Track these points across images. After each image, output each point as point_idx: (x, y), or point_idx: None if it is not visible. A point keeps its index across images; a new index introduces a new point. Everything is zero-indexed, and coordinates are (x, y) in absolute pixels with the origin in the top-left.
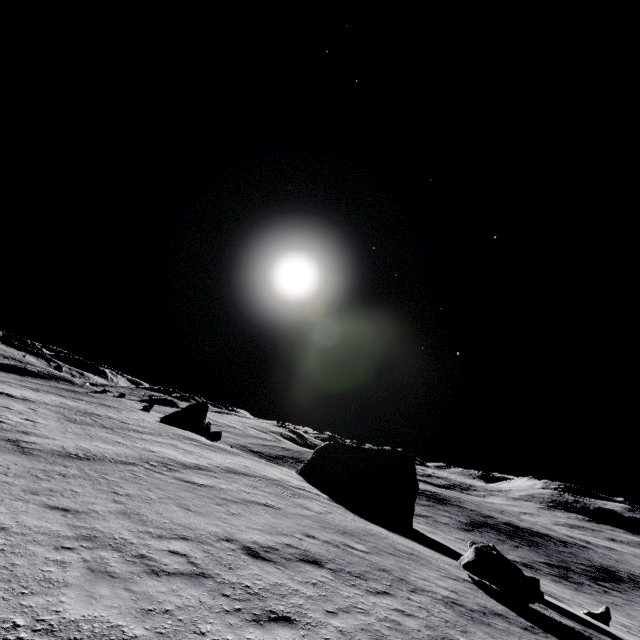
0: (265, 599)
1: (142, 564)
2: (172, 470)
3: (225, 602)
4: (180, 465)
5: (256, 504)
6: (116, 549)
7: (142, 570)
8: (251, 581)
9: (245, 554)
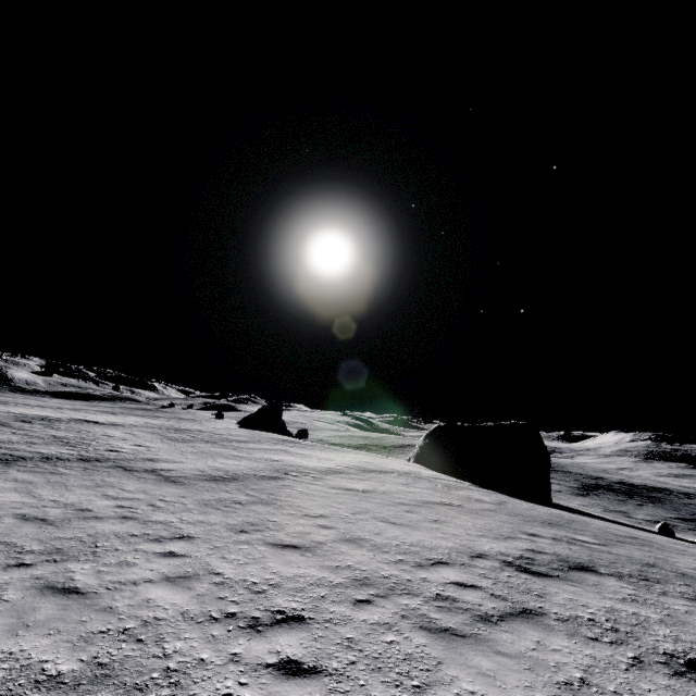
0: (635, 636)
1: (457, 609)
2: (318, 479)
3: (609, 650)
4: (317, 472)
5: (436, 505)
6: (406, 592)
7: (470, 618)
8: (583, 611)
9: (519, 572)
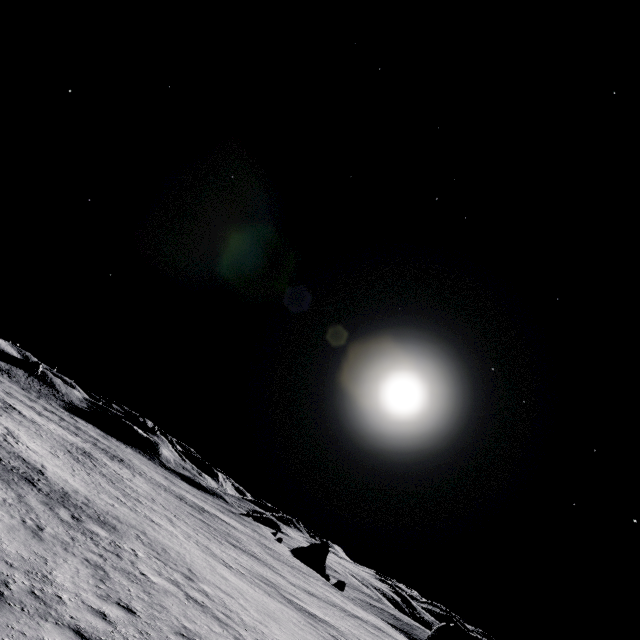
0: None
1: None
2: (351, 616)
3: None
4: (350, 613)
5: None
6: None
7: None
8: None
9: None
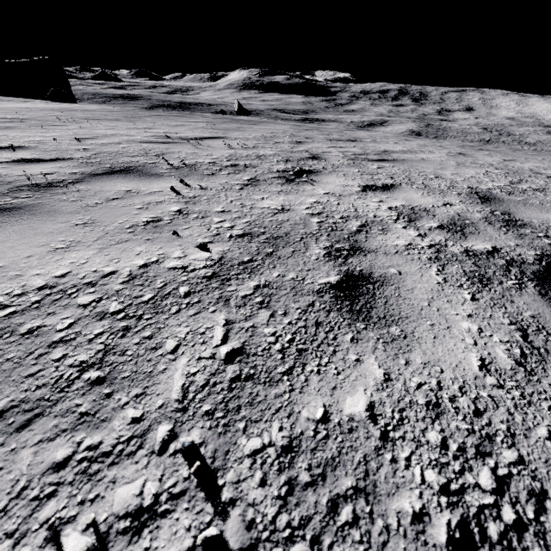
0: None
1: None
2: None
3: None
4: None
5: None
6: None
7: None
8: None
9: None
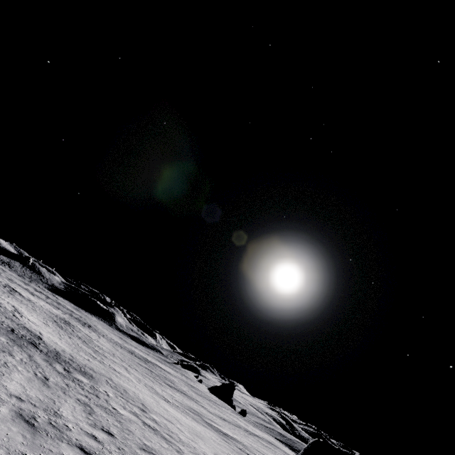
0: None
1: None
2: (251, 434)
3: None
4: (251, 432)
5: None
6: None
7: None
8: None
9: None
